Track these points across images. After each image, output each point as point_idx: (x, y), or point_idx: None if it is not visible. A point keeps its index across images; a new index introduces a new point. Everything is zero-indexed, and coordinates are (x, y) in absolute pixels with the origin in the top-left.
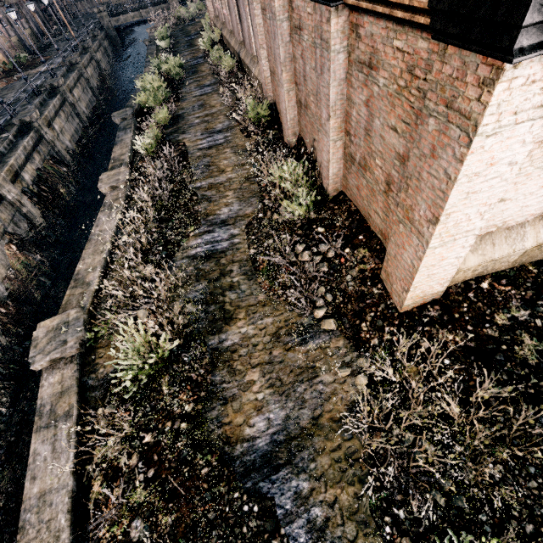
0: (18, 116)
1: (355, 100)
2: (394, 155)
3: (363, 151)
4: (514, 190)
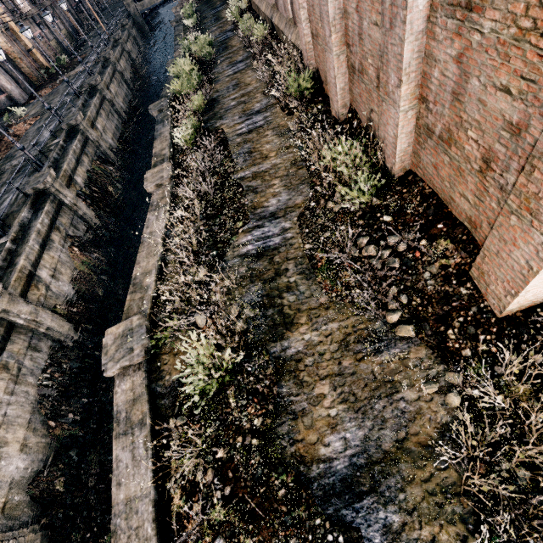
0: (65, 121)
1: (439, 56)
2: (500, 125)
3: (447, 121)
4: None
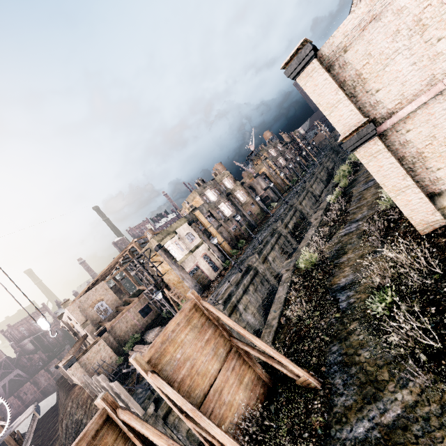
0: (289, 204)
1: None
2: None
3: None
4: (441, 163)
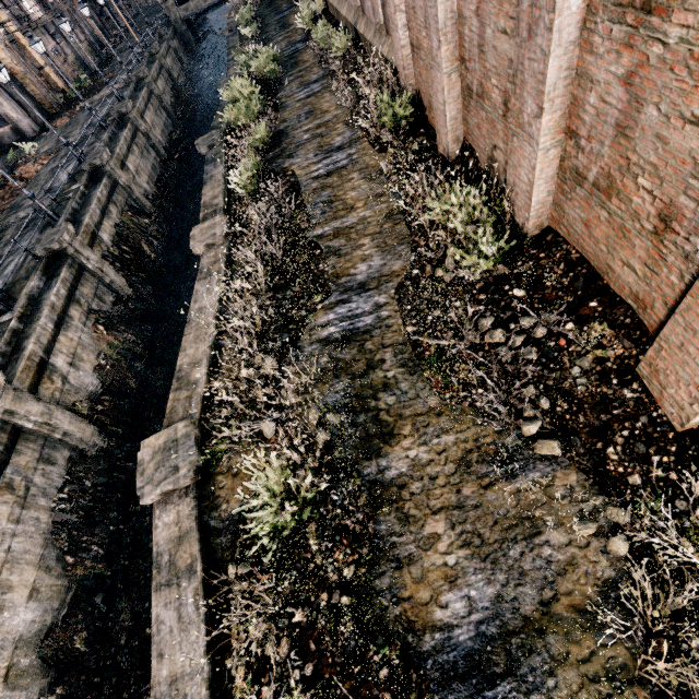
0: (87, 160)
1: (598, 76)
2: (689, 171)
3: (607, 164)
4: None
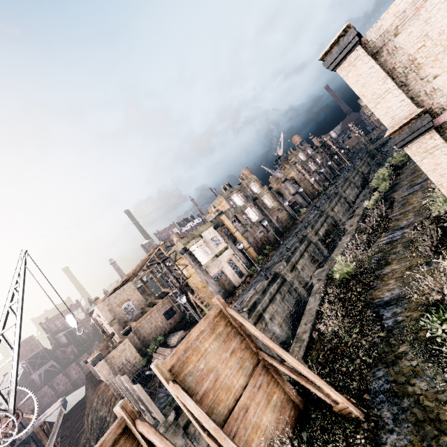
0: (319, 209)
1: None
2: None
3: None
4: None
